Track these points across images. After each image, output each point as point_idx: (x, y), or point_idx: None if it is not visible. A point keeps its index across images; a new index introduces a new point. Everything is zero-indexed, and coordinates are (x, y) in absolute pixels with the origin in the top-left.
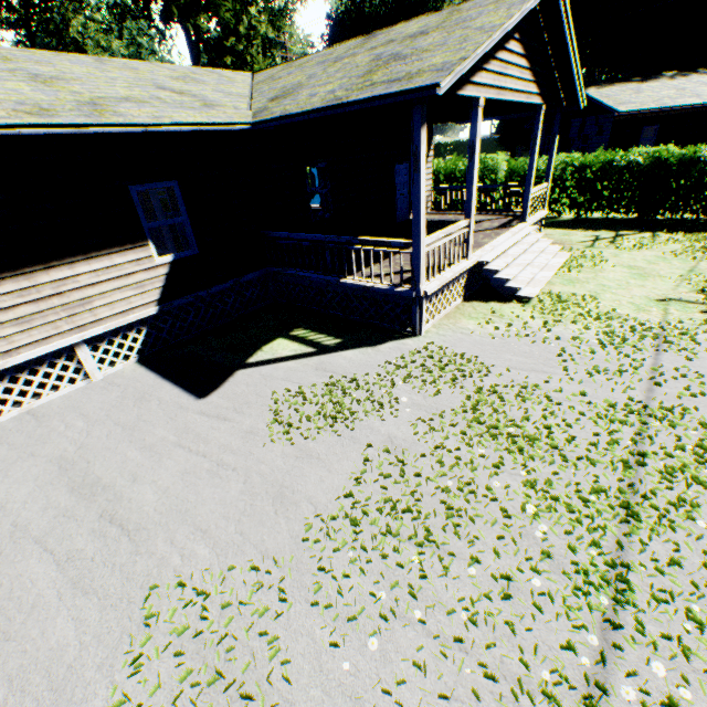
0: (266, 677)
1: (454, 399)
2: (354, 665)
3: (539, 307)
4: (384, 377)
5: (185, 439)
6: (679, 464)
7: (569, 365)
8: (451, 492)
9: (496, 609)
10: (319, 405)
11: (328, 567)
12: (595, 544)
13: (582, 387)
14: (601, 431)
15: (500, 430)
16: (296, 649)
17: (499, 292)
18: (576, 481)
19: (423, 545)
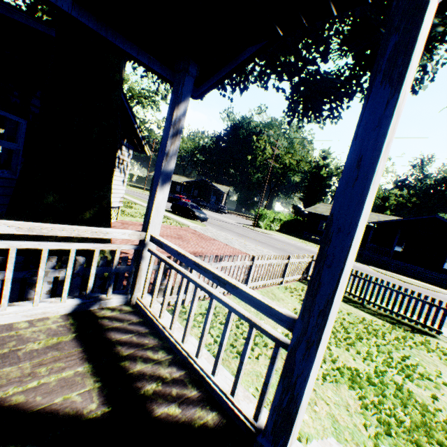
0: None
1: None
2: None
3: None
4: None
5: None
6: None
7: None
8: None
9: None
10: None
11: None
12: None
13: None
14: None
15: None
16: None
17: None
18: None
19: None
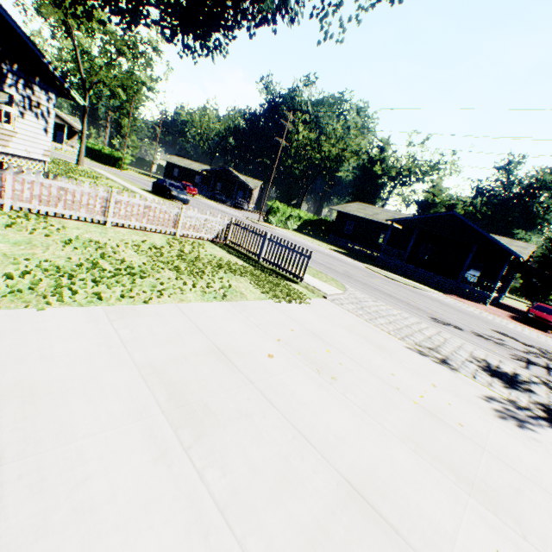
0: None
1: None
2: None
3: None
4: None
5: None
6: None
7: None
8: None
9: None
10: None
11: None
12: None
13: None
14: None
15: None
16: None
17: None
18: None
19: None
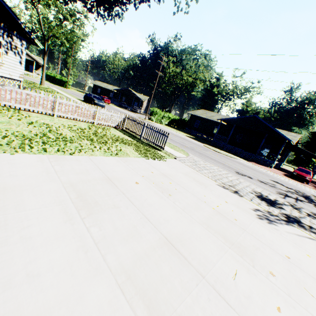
0: None
1: None
2: None
3: None
4: None
5: None
6: None
7: None
8: None
9: None
10: None
11: None
12: None
13: None
14: None
15: None
16: None
17: None
18: None
19: None
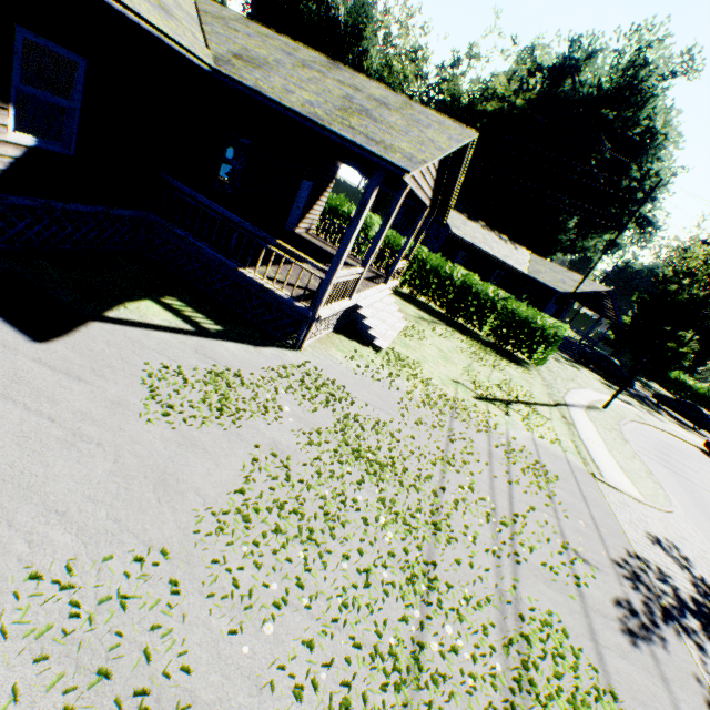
0: (164, 670)
1: (328, 419)
2: (251, 649)
3: (387, 359)
4: (268, 381)
5: (16, 390)
6: (460, 498)
7: (405, 412)
8: (327, 499)
9: (360, 595)
10: (203, 393)
11: (222, 560)
12: (419, 548)
13: (412, 432)
14: (422, 467)
15: (362, 453)
16: (193, 639)
17: (362, 335)
18: (408, 501)
19: (306, 543)
